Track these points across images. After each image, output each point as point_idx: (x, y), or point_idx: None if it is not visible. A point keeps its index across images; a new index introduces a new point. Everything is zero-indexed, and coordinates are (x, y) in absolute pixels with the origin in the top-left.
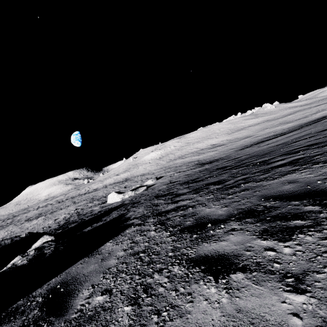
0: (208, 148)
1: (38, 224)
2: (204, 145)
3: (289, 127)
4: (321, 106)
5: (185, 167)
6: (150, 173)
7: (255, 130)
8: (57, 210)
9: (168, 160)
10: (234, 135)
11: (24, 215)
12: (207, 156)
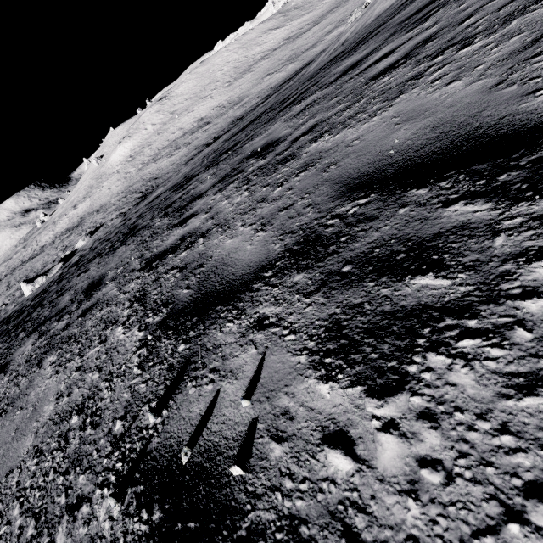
0: (191, 131)
1: None
2: (191, 122)
3: (275, 84)
4: None
5: (132, 201)
6: (106, 206)
7: (258, 75)
8: None
9: (140, 164)
10: (231, 91)
11: None
12: (171, 162)
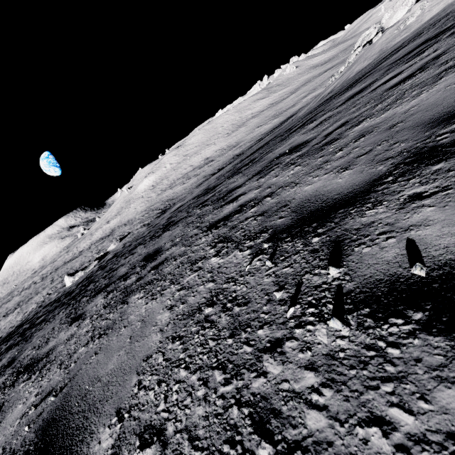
0: (199, 167)
1: (10, 321)
2: (199, 160)
3: (265, 132)
4: (324, 74)
5: (153, 215)
6: (132, 221)
7: (250, 127)
8: (34, 297)
9: (159, 191)
10: (230, 139)
11: (5, 307)
12: (184, 188)
